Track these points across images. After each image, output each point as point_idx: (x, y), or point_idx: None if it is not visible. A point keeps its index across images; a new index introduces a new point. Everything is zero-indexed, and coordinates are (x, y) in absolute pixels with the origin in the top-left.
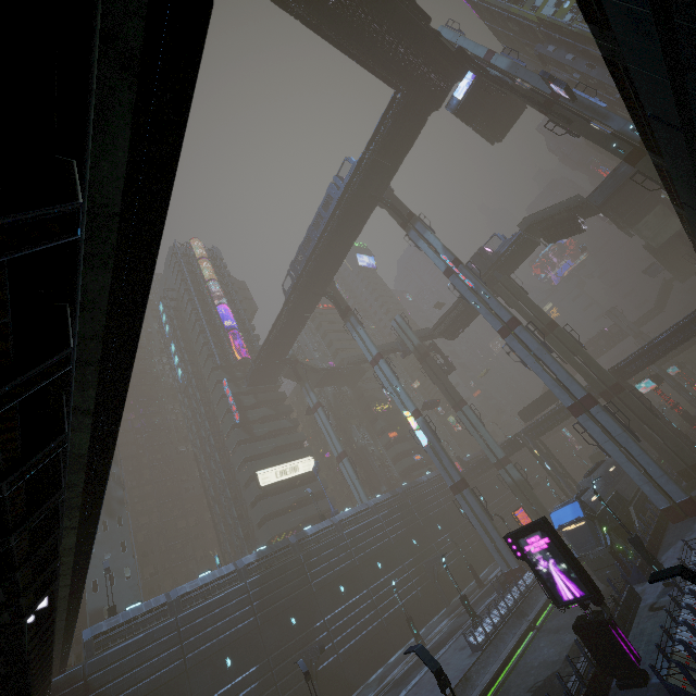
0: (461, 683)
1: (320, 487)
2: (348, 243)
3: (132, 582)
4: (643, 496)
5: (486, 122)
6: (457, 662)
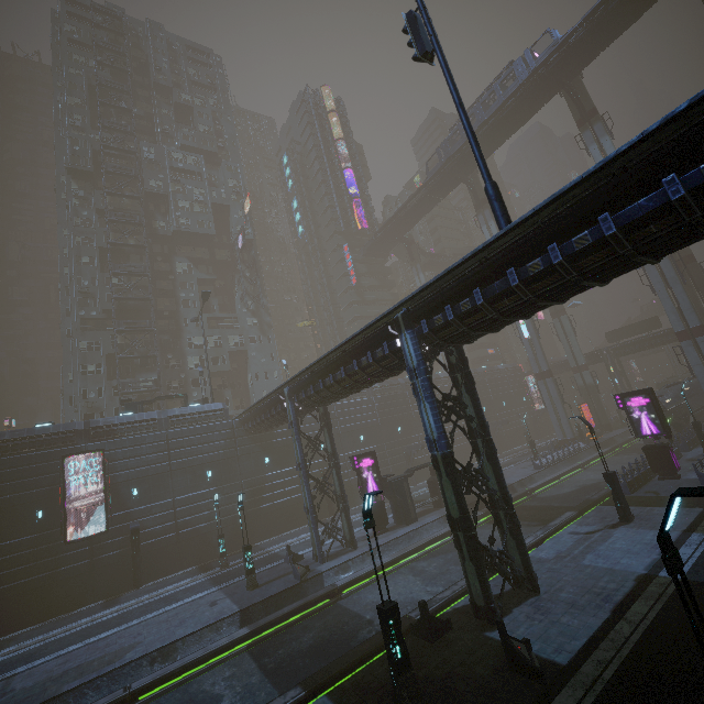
0: (528, 478)
1: None
2: (511, 130)
3: (278, 381)
4: (703, 413)
5: None
6: (521, 472)
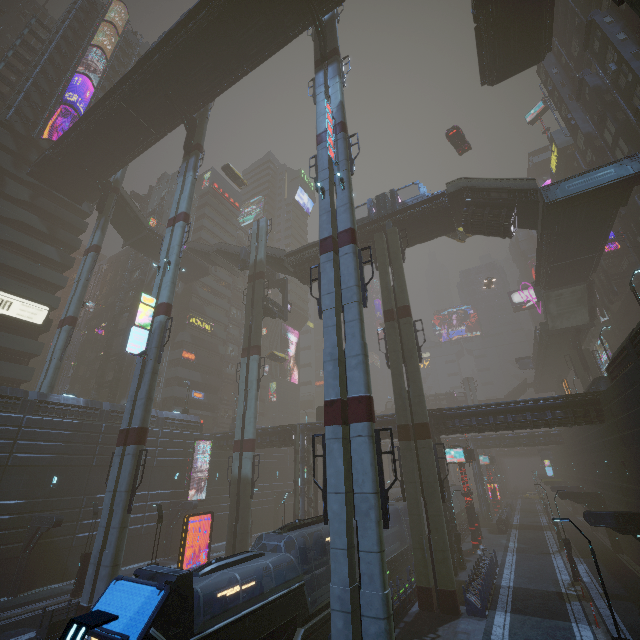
0: None
1: (24, 347)
2: (244, 52)
3: None
4: None
5: (495, 28)
6: None
